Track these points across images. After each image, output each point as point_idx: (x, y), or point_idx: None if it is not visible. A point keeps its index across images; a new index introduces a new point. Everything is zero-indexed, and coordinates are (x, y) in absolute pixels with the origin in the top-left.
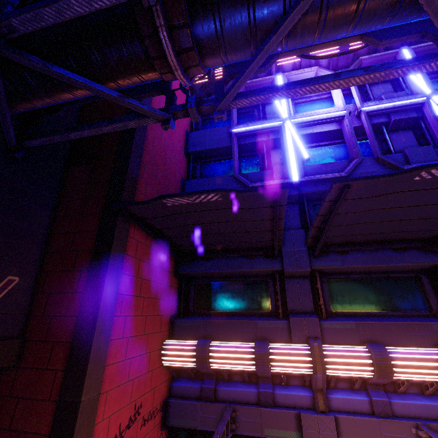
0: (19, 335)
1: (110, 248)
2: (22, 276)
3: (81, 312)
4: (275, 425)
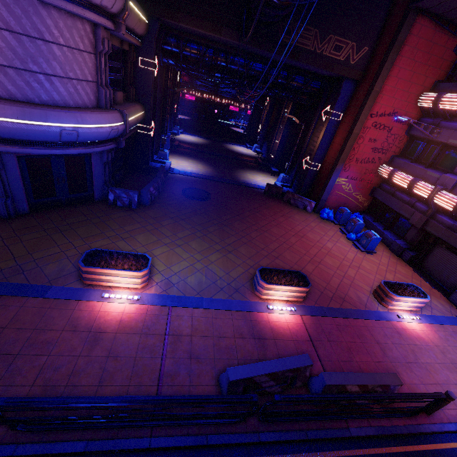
0: (364, 72)
1: (400, 30)
2: (369, 48)
3: (382, 61)
4: (456, 138)
